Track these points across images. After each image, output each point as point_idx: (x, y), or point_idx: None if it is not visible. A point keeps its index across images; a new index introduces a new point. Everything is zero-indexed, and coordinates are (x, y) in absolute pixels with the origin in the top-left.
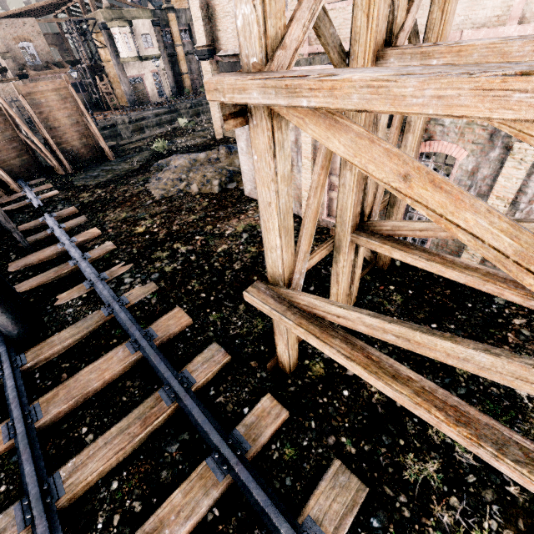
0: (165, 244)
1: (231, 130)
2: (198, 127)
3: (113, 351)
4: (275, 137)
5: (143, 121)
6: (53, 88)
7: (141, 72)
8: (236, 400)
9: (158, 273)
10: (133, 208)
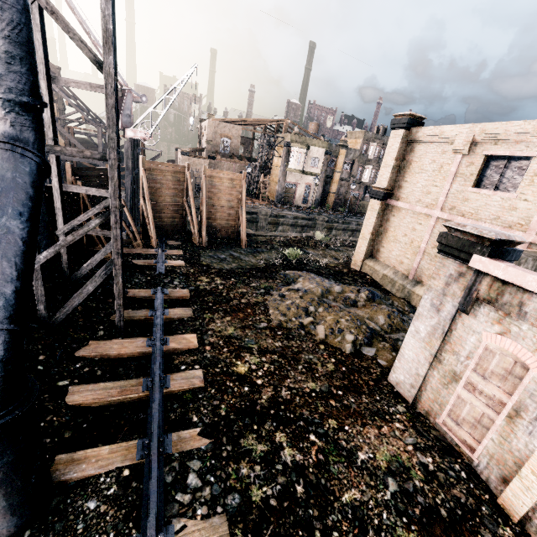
0: (265, 423)
1: (373, 268)
2: (331, 244)
3: None
4: None
5: (281, 218)
6: (231, 177)
7: (298, 181)
8: None
9: (239, 494)
10: (244, 325)
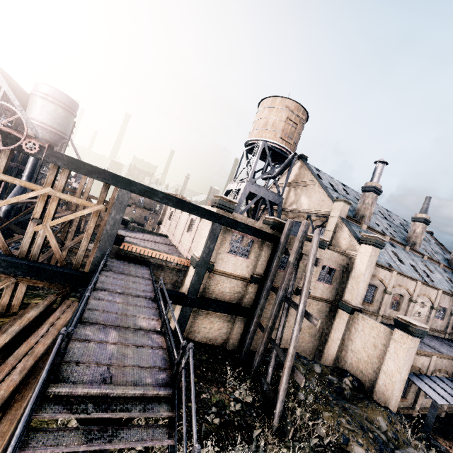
0: None
1: None
2: None
3: None
4: None
5: None
6: None
7: None
8: None
9: None
10: None
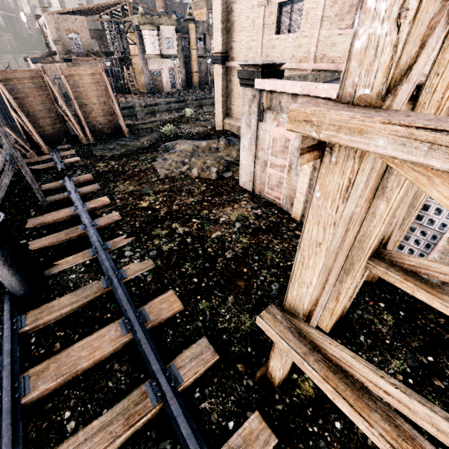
0: (165, 222)
1: (230, 124)
2: (201, 117)
3: (106, 328)
4: (355, 179)
5: (155, 106)
6: (90, 72)
7: (160, 67)
8: (221, 410)
9: (156, 250)
10: (140, 182)
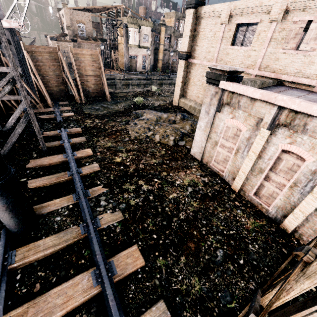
0: (133, 178)
1: (184, 103)
2: (162, 93)
3: (79, 276)
4: None
5: (130, 80)
6: (90, 53)
7: (137, 53)
8: None
9: (125, 203)
10: (116, 140)
